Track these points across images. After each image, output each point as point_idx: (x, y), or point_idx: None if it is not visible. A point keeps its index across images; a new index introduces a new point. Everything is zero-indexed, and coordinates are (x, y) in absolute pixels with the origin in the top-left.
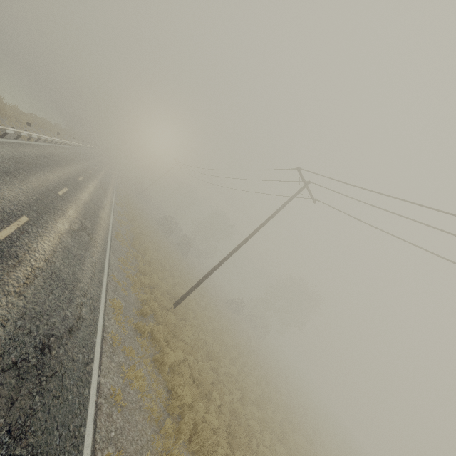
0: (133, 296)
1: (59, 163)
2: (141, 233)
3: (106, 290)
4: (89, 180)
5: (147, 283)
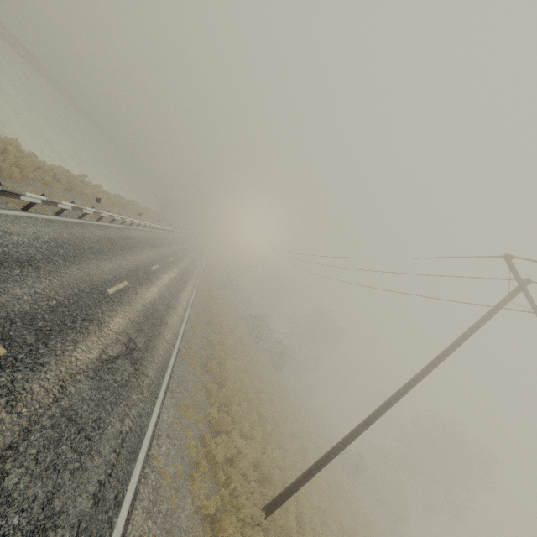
0: (189, 503)
1: (131, 248)
2: (222, 343)
3: (127, 517)
4: (166, 269)
5: (221, 459)
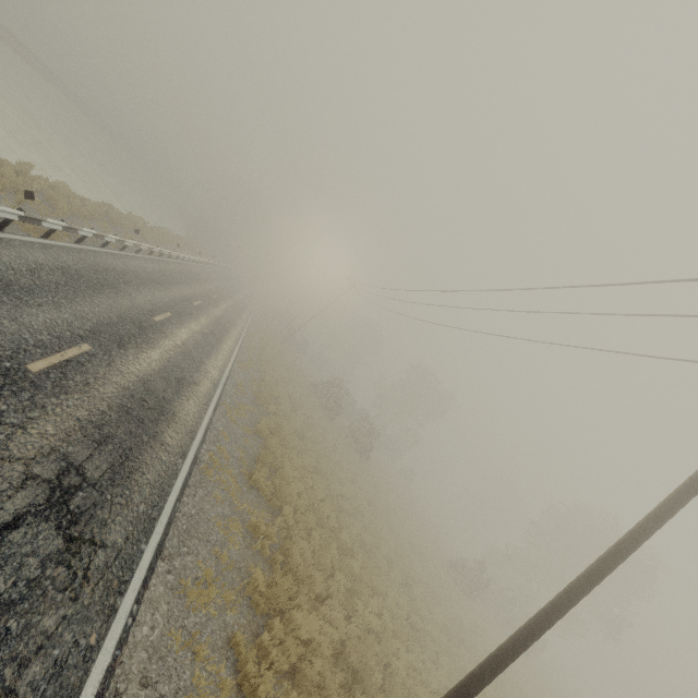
0: None
1: (113, 285)
2: (279, 430)
3: None
4: (185, 319)
5: (267, 694)
